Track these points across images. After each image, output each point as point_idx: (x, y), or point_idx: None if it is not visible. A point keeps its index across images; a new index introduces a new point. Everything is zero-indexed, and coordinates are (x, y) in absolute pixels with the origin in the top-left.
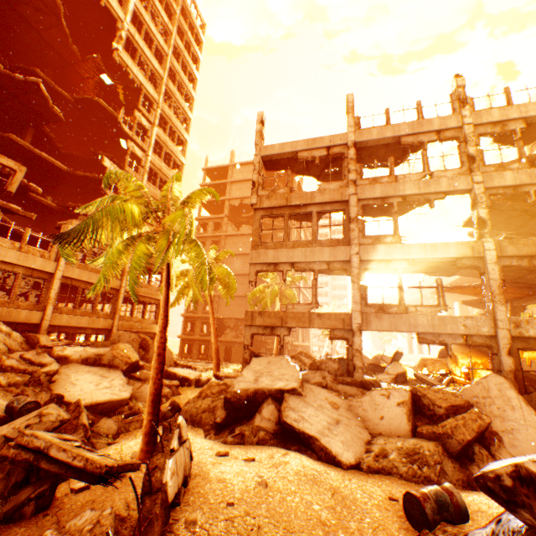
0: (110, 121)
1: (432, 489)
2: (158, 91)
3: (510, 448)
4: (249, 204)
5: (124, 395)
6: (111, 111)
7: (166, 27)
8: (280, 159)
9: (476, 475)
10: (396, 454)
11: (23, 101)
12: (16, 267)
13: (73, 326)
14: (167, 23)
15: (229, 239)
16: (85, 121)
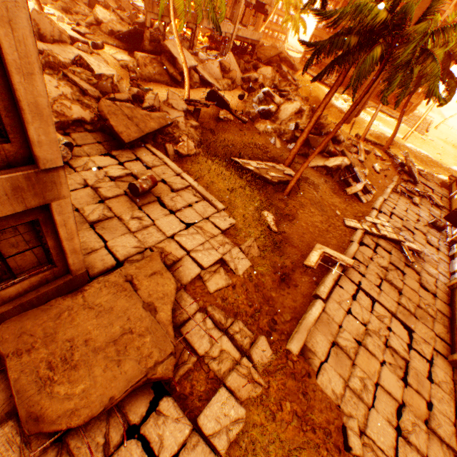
0: None
1: (243, 94)
2: None
3: (236, 79)
4: None
5: (115, 71)
6: None
7: None
8: None
9: (263, 92)
10: (226, 86)
11: None
12: None
13: None
14: None
15: None
16: None
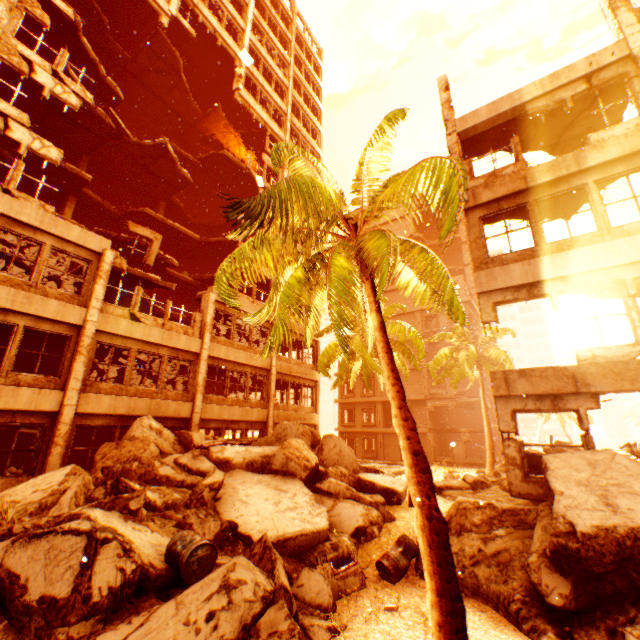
0: (236, 176)
1: None
2: (283, 130)
3: None
4: None
5: (319, 523)
6: (237, 163)
7: (282, 59)
8: (489, 130)
9: None
10: None
11: (153, 171)
12: (160, 348)
13: (225, 419)
14: (283, 55)
15: None
16: (211, 184)
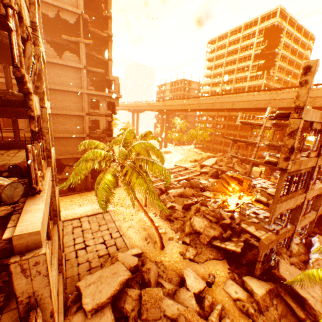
0: None
1: None
2: None
3: None
4: (71, 23)
5: None
6: None
7: None
8: None
9: None
10: None
11: None
12: None
13: None
14: None
15: (48, 68)
16: None
